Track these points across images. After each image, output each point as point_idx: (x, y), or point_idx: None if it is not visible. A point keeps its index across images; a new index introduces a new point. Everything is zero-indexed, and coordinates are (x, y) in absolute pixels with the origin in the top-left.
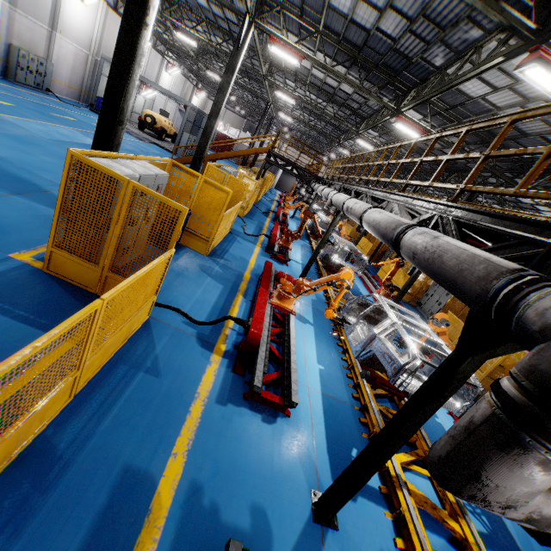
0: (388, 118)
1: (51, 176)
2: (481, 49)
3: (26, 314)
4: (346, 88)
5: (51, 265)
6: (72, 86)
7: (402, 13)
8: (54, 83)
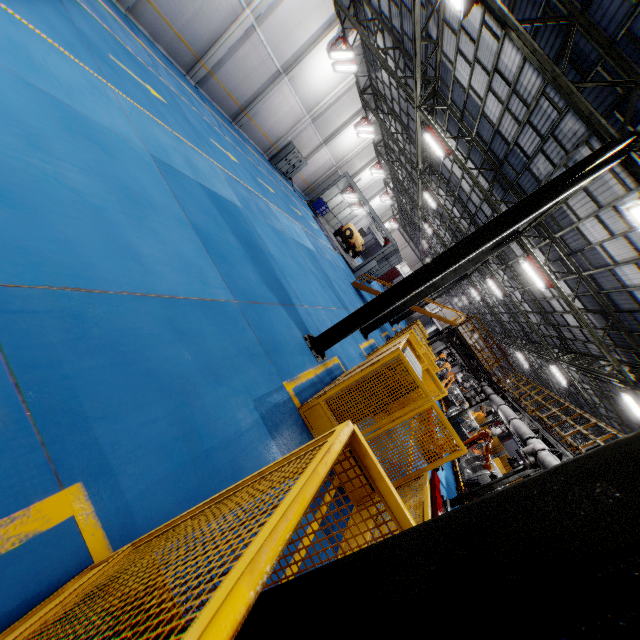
0: (614, 380)
1: (295, 285)
2: None
3: None
4: (570, 319)
5: (308, 411)
6: (306, 181)
7: None
8: (297, 174)
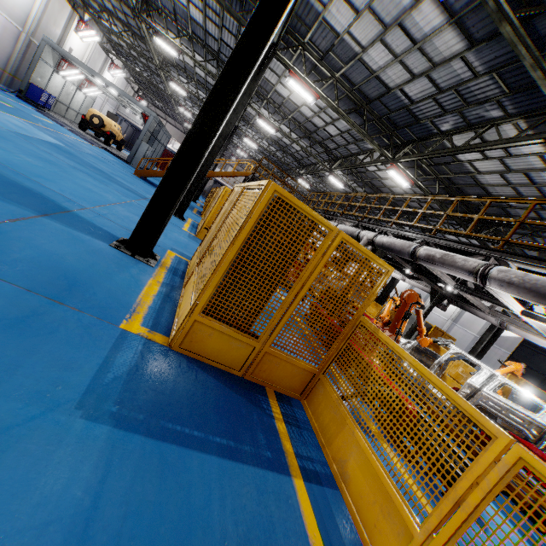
0: (378, 164)
1: (54, 186)
2: (498, 126)
3: (222, 441)
4: (331, 129)
5: (185, 340)
6: None
7: (435, 82)
8: None
